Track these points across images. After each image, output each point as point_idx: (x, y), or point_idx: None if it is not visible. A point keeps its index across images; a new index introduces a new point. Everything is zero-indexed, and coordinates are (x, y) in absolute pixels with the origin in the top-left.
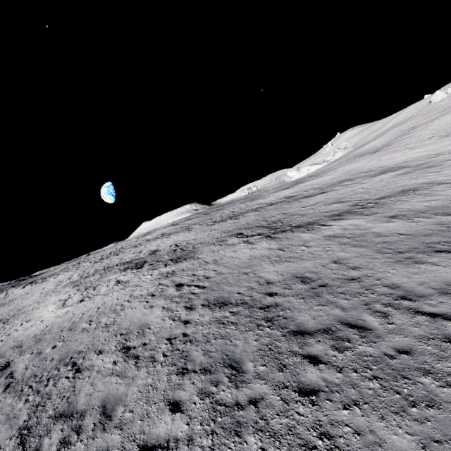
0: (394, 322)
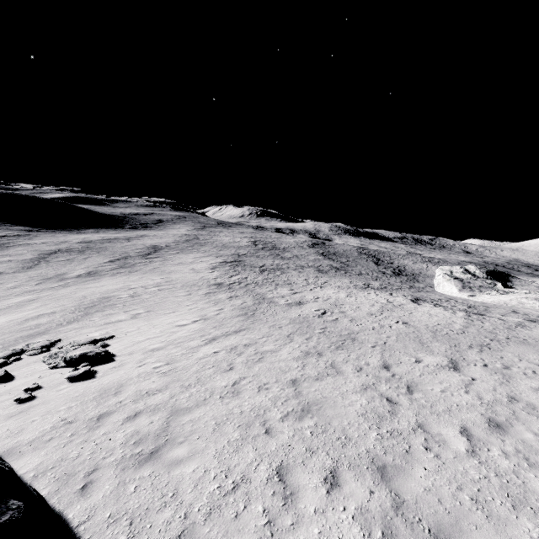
0: None
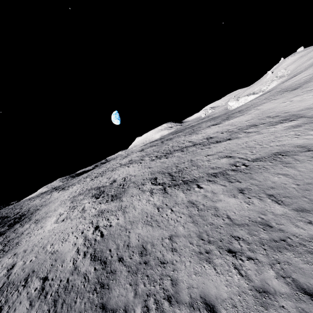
0: None
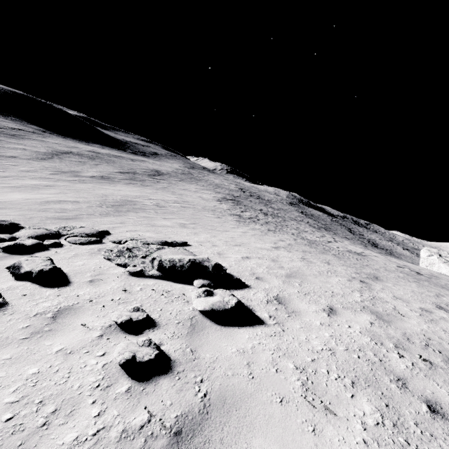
0: None
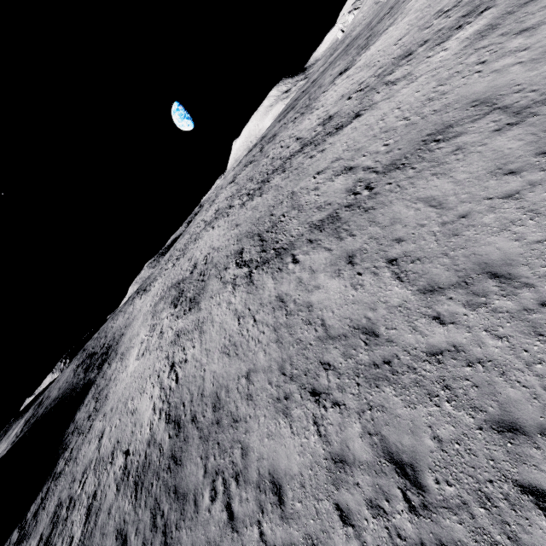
0: (211, 511)
